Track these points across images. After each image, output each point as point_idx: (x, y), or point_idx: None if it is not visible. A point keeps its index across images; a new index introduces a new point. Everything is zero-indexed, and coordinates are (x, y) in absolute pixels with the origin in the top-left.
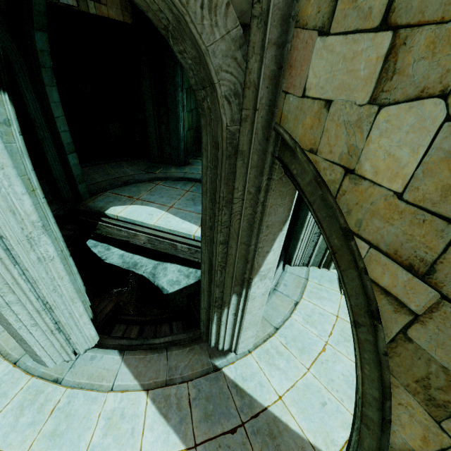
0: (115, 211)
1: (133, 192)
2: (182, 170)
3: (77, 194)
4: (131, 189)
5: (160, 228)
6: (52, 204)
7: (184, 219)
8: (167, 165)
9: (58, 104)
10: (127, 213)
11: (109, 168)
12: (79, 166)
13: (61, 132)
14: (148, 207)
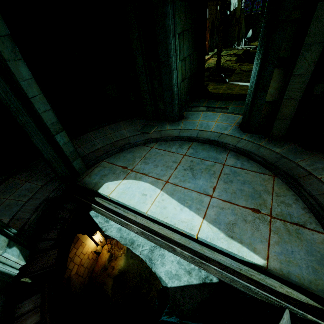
0: (108, 190)
1: (128, 159)
2: (177, 127)
3: (74, 170)
4: (126, 156)
5: (154, 218)
6: (53, 181)
7: (182, 203)
8: (161, 121)
9: (30, 81)
10: (119, 192)
11: (109, 130)
12: (71, 143)
13: (42, 112)
14: (141, 183)
